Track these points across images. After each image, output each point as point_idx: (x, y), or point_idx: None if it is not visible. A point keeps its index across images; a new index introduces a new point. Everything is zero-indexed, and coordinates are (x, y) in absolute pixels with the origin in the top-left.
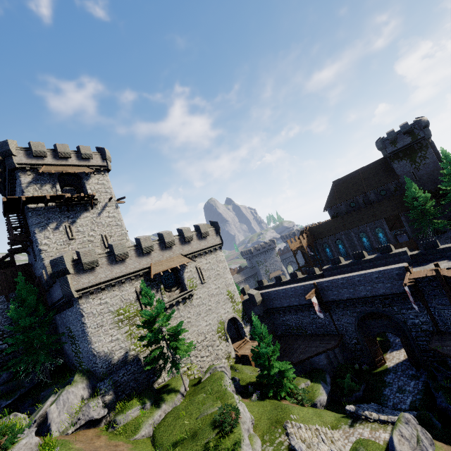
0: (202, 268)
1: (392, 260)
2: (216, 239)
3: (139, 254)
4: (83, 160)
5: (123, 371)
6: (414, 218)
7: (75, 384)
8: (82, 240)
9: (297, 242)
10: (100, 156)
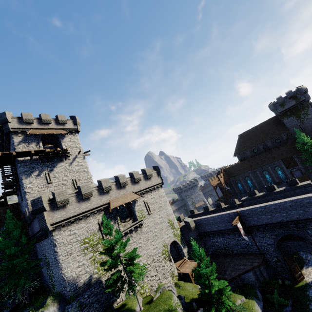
0: (148, 202)
1: (299, 191)
2: (158, 179)
3: (101, 193)
4: (60, 125)
5: (88, 293)
6: (305, 159)
7: (47, 307)
8: (57, 184)
9: (215, 180)
10: (72, 121)
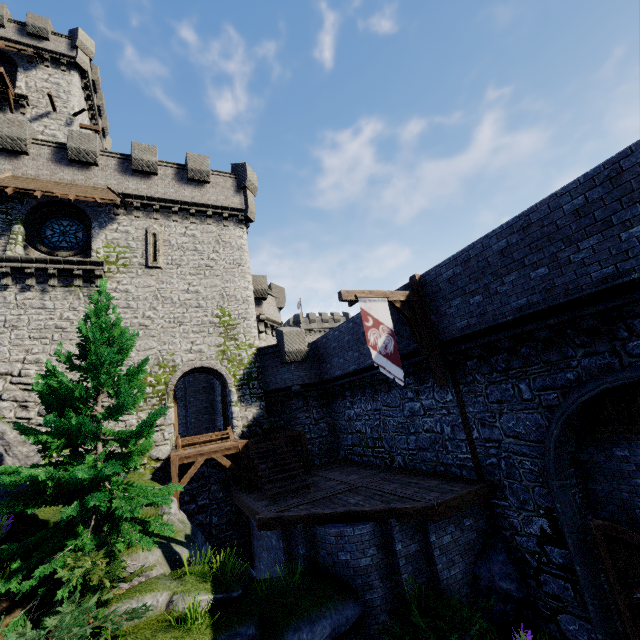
0: (165, 238)
1: None
2: (232, 197)
3: None
4: (30, 37)
5: None
6: None
7: None
8: None
9: None
10: (69, 41)
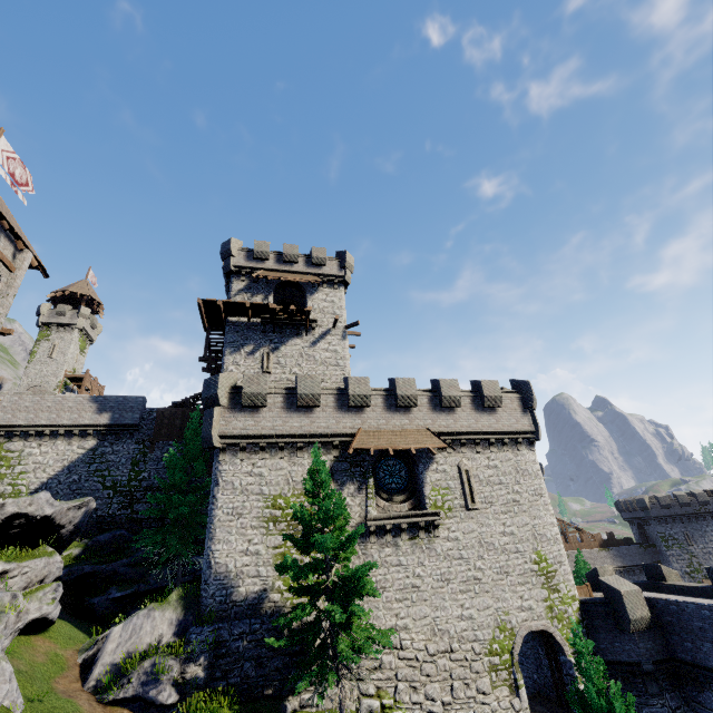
0: (474, 473)
1: None
2: (521, 419)
3: (342, 406)
4: (313, 266)
5: (244, 626)
6: None
7: (165, 606)
8: (278, 377)
9: None
10: (338, 262)
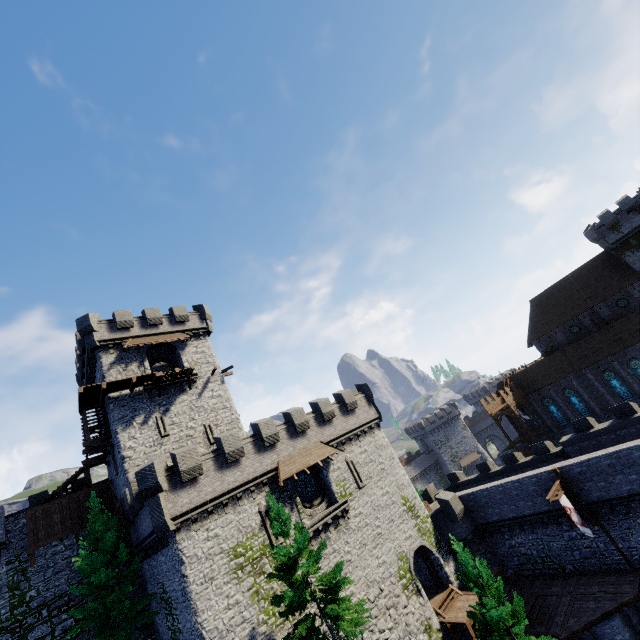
0: (356, 461)
1: None
2: (370, 411)
3: (260, 449)
4: (177, 324)
5: None
6: None
7: None
8: (178, 436)
9: (496, 402)
10: (198, 316)
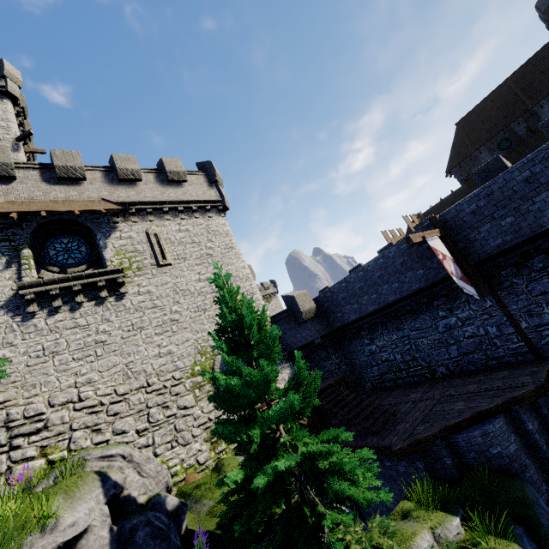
0: (165, 237)
1: None
2: (208, 191)
3: None
4: None
5: None
6: None
7: None
8: None
9: (402, 238)
10: None
